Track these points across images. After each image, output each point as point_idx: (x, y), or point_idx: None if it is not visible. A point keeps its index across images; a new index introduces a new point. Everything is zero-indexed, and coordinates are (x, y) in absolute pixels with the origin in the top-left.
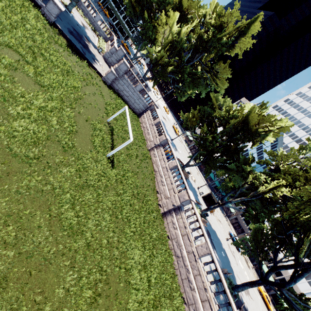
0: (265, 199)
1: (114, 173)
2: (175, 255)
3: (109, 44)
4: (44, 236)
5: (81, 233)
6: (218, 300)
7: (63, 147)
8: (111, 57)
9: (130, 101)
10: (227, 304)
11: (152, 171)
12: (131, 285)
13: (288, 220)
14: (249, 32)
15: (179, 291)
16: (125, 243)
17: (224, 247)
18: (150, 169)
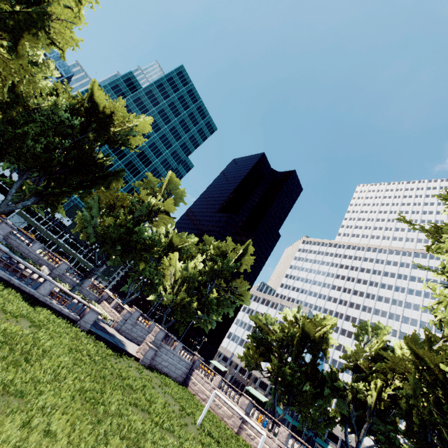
0: (378, 411)
1: None
2: None
3: (110, 307)
4: None
5: None
6: None
7: None
8: (124, 324)
9: (170, 370)
10: None
11: None
12: None
13: (416, 423)
14: (248, 253)
15: None
16: None
17: None
18: None
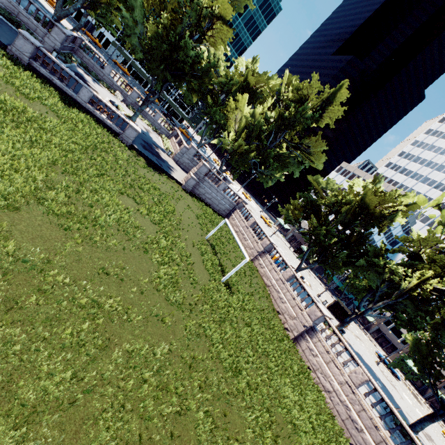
0: (414, 297)
1: (236, 300)
2: (324, 391)
3: (175, 142)
4: (217, 379)
5: (238, 373)
6: (394, 443)
7: (192, 284)
8: (182, 157)
9: (213, 203)
10: (408, 441)
11: (264, 286)
12: (297, 428)
13: None
14: (336, 101)
15: (343, 436)
16: (273, 380)
17: (377, 374)
18: (262, 284)
